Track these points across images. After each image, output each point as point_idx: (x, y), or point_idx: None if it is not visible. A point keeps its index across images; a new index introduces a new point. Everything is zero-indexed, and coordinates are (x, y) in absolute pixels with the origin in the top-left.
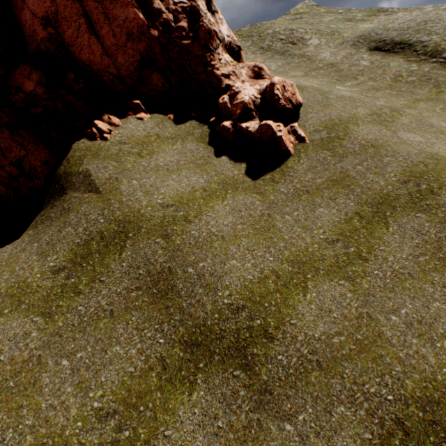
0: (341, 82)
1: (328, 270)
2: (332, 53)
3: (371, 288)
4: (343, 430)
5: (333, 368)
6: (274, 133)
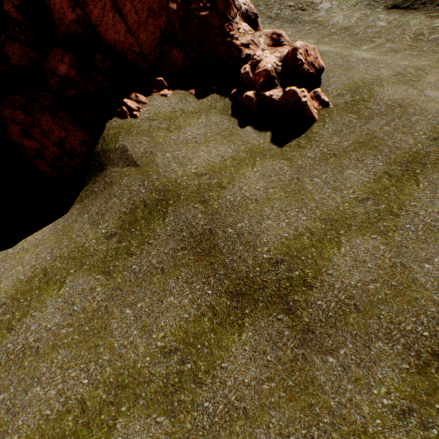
0: (356, 47)
1: (360, 226)
2: (345, 16)
3: (403, 241)
4: (381, 361)
5: (370, 310)
6: (299, 99)
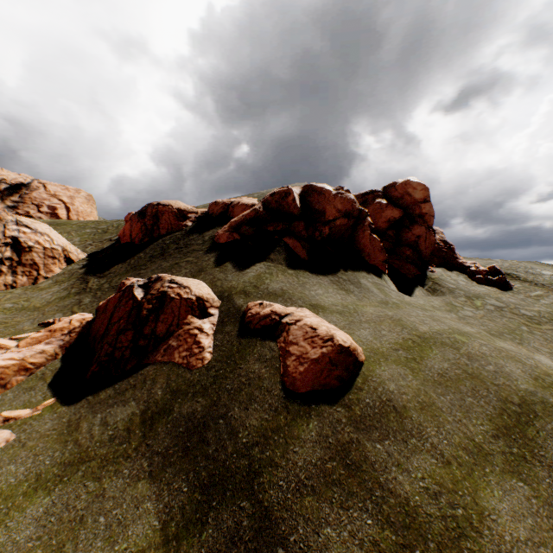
0: None
1: None
2: None
3: None
4: None
5: None
6: (506, 279)
